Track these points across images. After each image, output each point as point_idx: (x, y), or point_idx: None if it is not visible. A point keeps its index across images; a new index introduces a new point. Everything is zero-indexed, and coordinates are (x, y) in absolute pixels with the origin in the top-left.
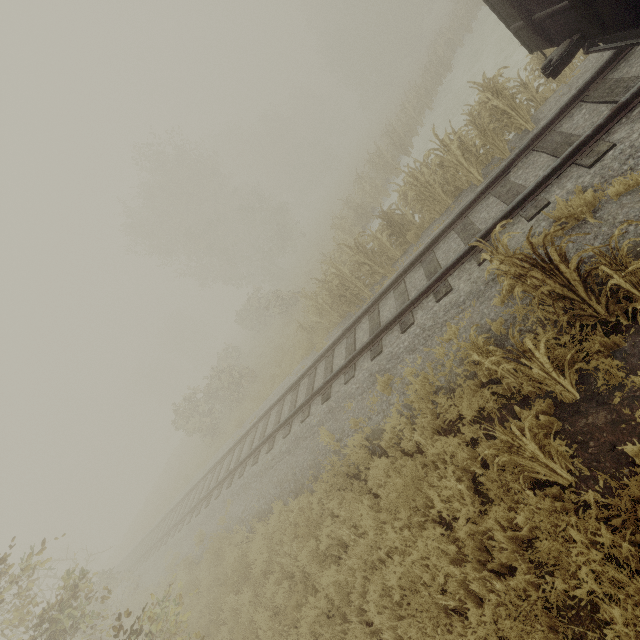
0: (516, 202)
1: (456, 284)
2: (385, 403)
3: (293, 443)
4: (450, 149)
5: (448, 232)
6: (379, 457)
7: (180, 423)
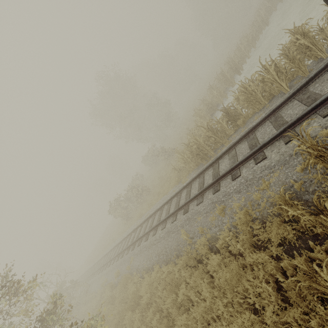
0: (315, 105)
1: (269, 154)
2: (220, 221)
3: (166, 233)
4: (269, 71)
5: (264, 121)
6: (215, 252)
7: (111, 212)
